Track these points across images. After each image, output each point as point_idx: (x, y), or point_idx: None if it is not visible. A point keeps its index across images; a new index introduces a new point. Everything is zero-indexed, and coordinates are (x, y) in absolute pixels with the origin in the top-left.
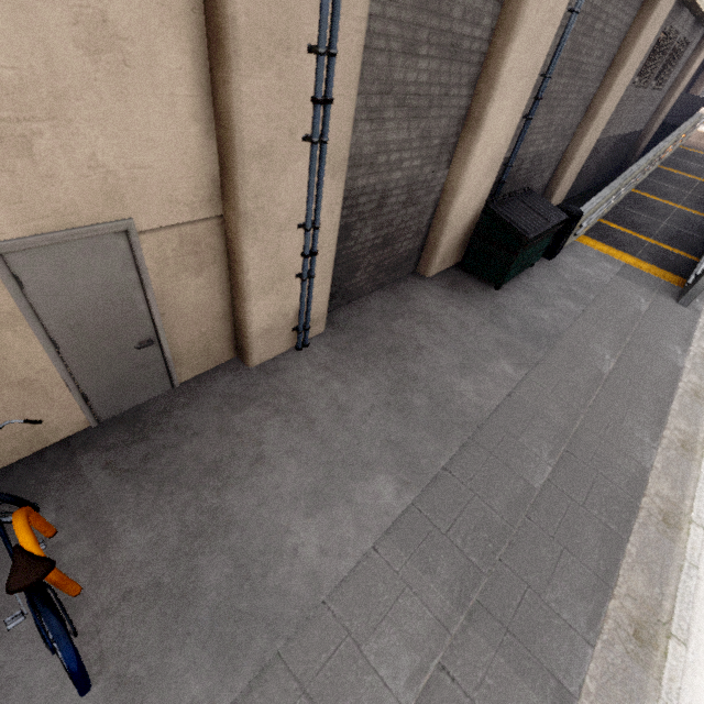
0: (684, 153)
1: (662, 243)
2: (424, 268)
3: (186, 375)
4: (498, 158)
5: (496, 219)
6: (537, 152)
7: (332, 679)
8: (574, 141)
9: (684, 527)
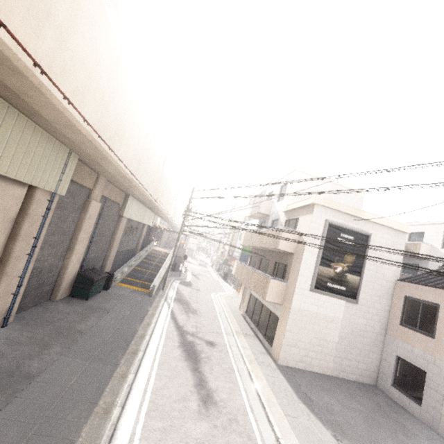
0: (150, 255)
1: (145, 282)
2: (54, 297)
3: None
4: (81, 258)
5: (83, 276)
6: (95, 256)
7: (53, 379)
8: (108, 253)
9: (146, 337)
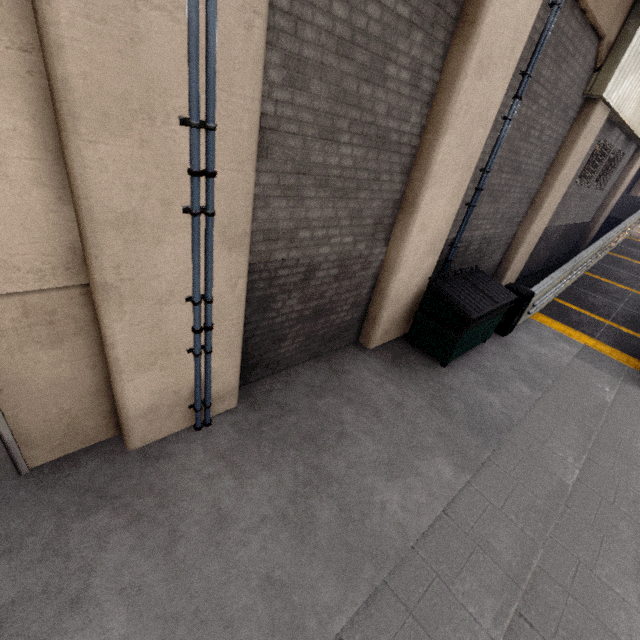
0: (632, 243)
1: (622, 326)
2: (365, 339)
3: (42, 458)
4: (440, 239)
5: (439, 296)
6: (484, 235)
7: None
8: (522, 227)
9: None
